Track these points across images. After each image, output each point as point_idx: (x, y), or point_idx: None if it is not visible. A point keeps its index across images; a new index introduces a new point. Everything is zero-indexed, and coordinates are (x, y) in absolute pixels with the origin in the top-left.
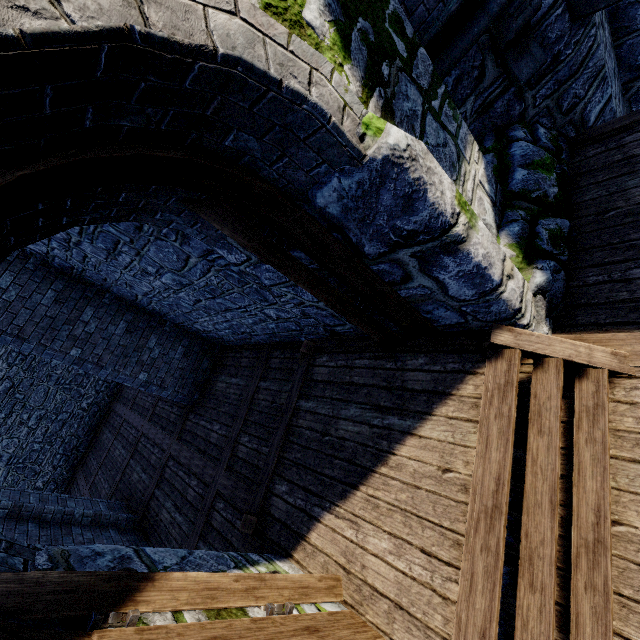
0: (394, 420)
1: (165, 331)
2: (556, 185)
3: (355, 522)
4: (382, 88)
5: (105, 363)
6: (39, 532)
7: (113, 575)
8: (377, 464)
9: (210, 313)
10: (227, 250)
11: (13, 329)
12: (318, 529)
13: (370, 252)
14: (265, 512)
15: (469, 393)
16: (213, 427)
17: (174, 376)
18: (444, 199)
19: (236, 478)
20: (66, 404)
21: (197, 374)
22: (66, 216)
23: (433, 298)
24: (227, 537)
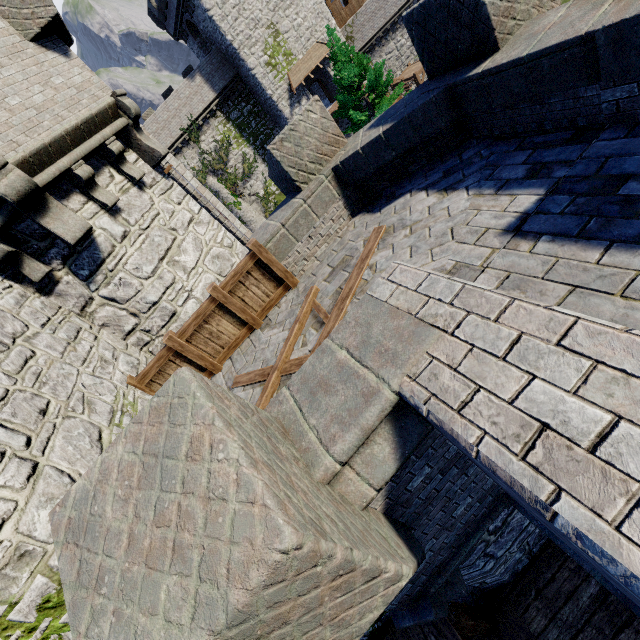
0: None
1: None
2: (368, 635)
3: None
4: None
5: None
6: None
7: None
8: None
9: None
10: None
11: None
12: None
13: None
14: None
15: None
16: None
17: None
18: None
19: None
20: None
21: None
22: None
23: None
24: None
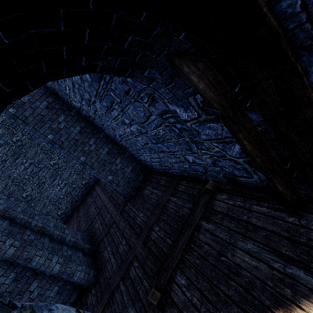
0: (299, 273)
1: (125, 156)
2: None
3: None
4: None
5: (94, 167)
6: (49, 244)
7: None
8: (278, 308)
9: (151, 151)
10: (184, 108)
11: (59, 142)
12: None
13: None
14: (167, 292)
15: None
16: (139, 214)
17: (124, 181)
18: None
19: (148, 251)
20: (76, 180)
21: (136, 182)
22: (84, 55)
23: None
24: (137, 287)
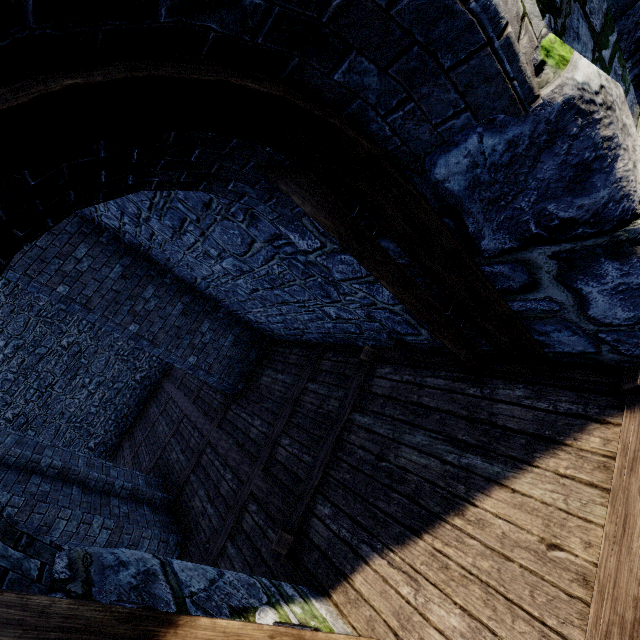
0: (476, 461)
1: (218, 317)
2: None
3: (414, 578)
4: (552, 16)
5: (159, 342)
6: (81, 497)
7: (130, 614)
8: (449, 512)
9: (265, 304)
10: (299, 234)
11: (82, 299)
12: (365, 573)
13: (488, 247)
14: (302, 533)
15: (593, 447)
16: (254, 422)
17: (221, 363)
18: (635, 175)
19: (272, 482)
20: (122, 374)
21: (244, 364)
22: (132, 174)
23: (559, 316)
24: (256, 544)
